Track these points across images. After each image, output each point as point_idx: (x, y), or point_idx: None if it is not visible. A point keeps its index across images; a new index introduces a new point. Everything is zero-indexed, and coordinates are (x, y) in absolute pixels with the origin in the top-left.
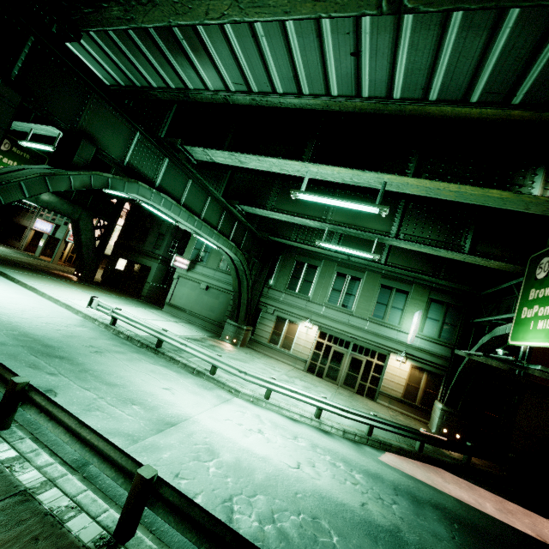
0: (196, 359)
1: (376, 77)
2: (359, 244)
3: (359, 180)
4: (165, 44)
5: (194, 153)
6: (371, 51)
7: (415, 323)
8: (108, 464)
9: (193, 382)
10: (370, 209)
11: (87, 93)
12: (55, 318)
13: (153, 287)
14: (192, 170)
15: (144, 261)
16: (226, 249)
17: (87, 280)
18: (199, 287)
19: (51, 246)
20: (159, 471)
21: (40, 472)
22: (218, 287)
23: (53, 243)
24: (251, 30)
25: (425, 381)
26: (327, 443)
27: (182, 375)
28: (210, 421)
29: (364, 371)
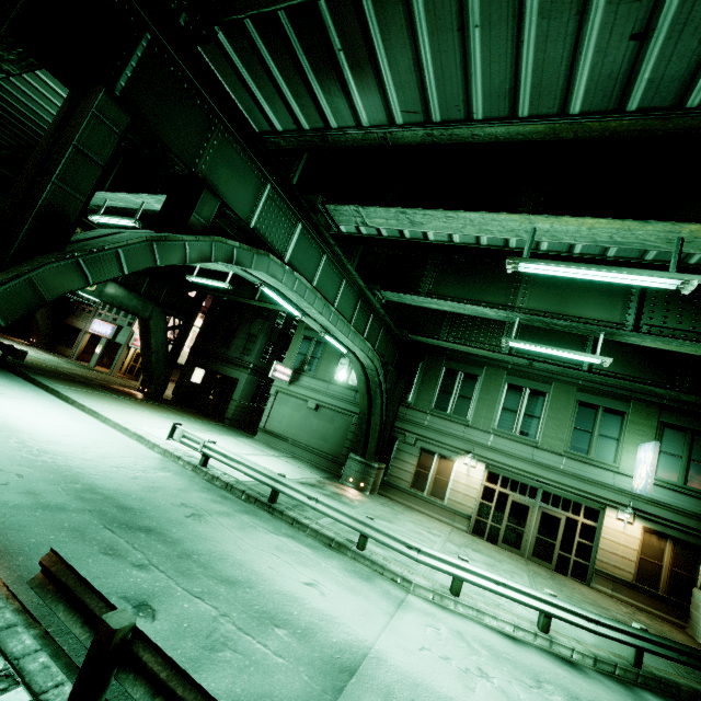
0: (328, 521)
1: (664, 73)
2: (545, 342)
3: (626, 238)
4: (311, 61)
5: (337, 214)
6: (674, 25)
7: (649, 462)
8: None
9: (339, 565)
10: (657, 283)
11: (212, 124)
12: (127, 458)
13: (240, 406)
14: (330, 240)
15: (229, 371)
16: (360, 353)
17: (155, 398)
18: (305, 406)
19: (108, 353)
20: None
21: None
22: (332, 406)
23: (112, 349)
24: (460, 19)
25: (670, 554)
26: (588, 690)
27: (319, 552)
28: (401, 655)
29: (565, 534)
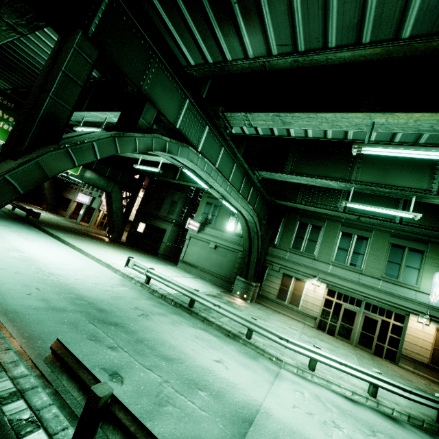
0: (226, 320)
1: None
2: (369, 204)
3: None
4: (215, 13)
5: (232, 119)
6: None
7: None
8: None
9: (235, 349)
10: None
11: (151, 58)
12: (101, 278)
13: (167, 246)
14: (226, 137)
15: (160, 224)
16: (245, 212)
17: (116, 241)
18: (208, 246)
19: (87, 214)
20: None
21: None
22: (225, 246)
23: (89, 211)
24: None
25: None
26: (407, 438)
27: (222, 340)
28: (281, 411)
29: (381, 331)
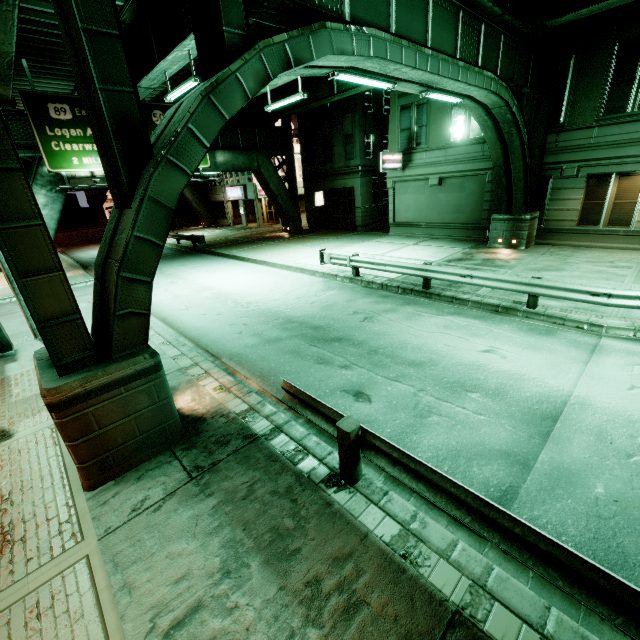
0: (487, 290)
1: None
2: None
3: None
4: None
5: None
6: None
7: None
8: (589, 589)
9: (512, 328)
10: None
11: None
12: (300, 289)
13: (365, 212)
14: None
15: (342, 183)
16: (478, 93)
17: (297, 233)
18: (427, 186)
19: (249, 211)
20: (618, 532)
21: (451, 564)
22: (458, 173)
23: (249, 206)
24: None
25: None
26: None
27: (487, 321)
28: (606, 398)
29: None
